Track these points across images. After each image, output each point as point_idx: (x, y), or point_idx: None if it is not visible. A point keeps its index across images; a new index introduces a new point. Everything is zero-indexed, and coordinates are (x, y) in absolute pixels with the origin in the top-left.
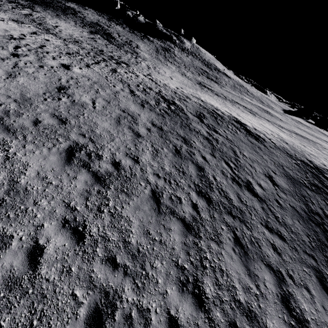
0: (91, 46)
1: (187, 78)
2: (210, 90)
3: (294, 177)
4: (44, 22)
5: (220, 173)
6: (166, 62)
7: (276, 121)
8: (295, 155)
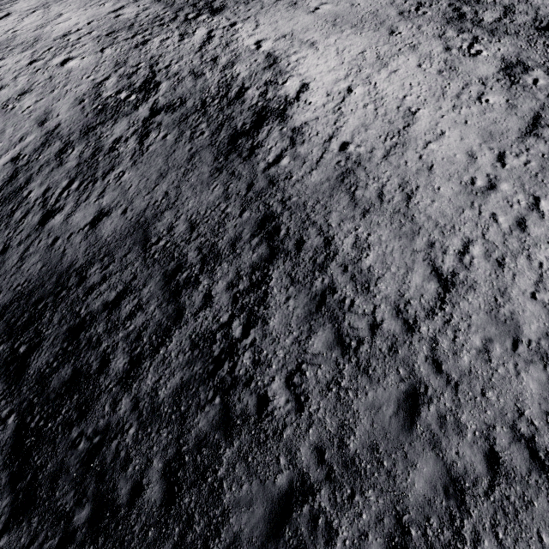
0: None
1: None
2: (456, 6)
3: (152, 229)
4: None
5: (43, 191)
6: None
7: None
8: (284, 199)
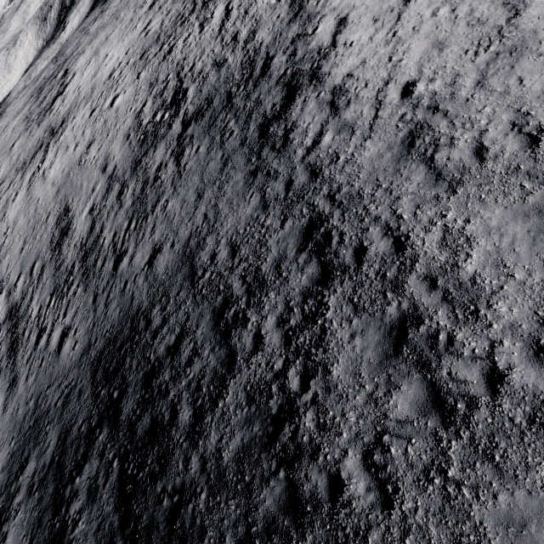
0: None
1: None
2: None
3: (197, 261)
4: None
5: (112, 236)
6: None
7: None
8: (331, 193)
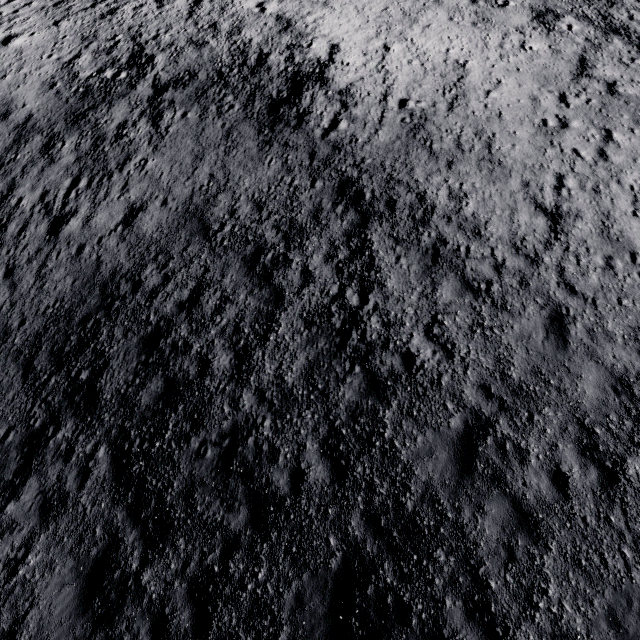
0: None
1: None
2: None
3: (209, 216)
4: None
5: (39, 195)
6: None
7: None
8: (357, 163)
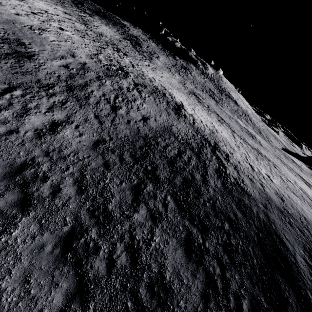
0: (111, 41)
1: (182, 85)
2: (197, 99)
3: (173, 131)
4: (89, 22)
5: (101, 93)
6: (175, 73)
7: (247, 139)
8: (205, 135)
